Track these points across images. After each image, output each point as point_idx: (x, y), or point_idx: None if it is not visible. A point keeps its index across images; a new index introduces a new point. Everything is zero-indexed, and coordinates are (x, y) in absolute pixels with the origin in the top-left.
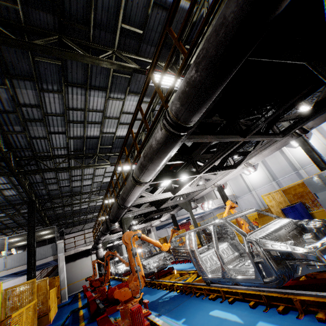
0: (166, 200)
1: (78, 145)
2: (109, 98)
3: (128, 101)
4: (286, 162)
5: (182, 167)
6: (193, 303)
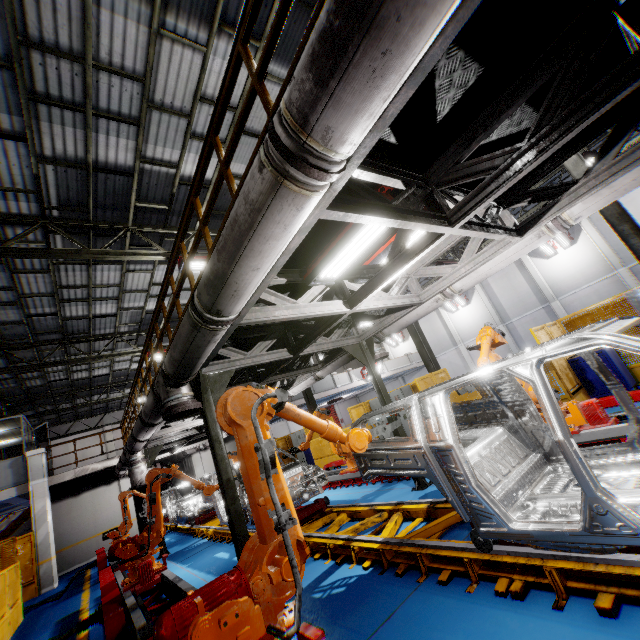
0: (323, 329)
1: (72, 191)
2: (163, 31)
3: (219, 57)
4: (527, 286)
5: (405, 198)
6: (443, 610)
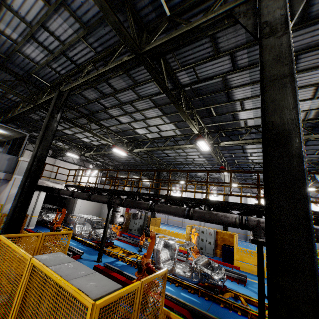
0: None
1: (206, 89)
2: None
3: (311, 101)
4: None
5: None
6: None
